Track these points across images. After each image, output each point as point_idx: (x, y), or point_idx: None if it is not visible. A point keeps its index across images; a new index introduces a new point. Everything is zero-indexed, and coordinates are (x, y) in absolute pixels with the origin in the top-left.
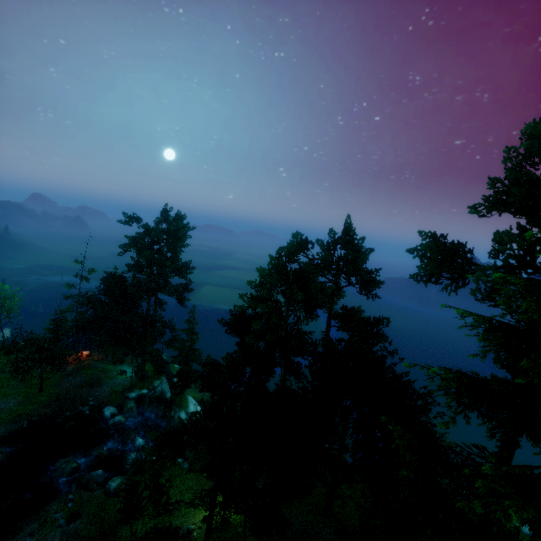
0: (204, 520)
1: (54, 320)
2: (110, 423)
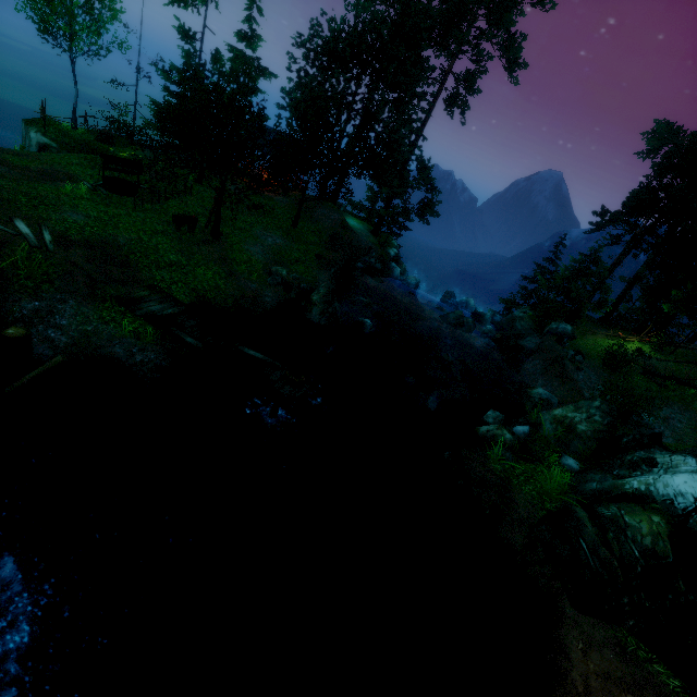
0: (641, 351)
1: (179, 86)
2: (413, 282)
